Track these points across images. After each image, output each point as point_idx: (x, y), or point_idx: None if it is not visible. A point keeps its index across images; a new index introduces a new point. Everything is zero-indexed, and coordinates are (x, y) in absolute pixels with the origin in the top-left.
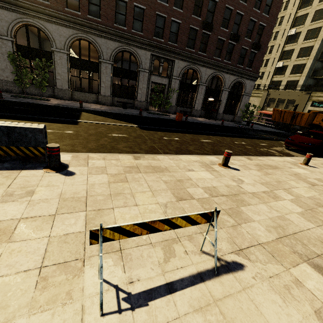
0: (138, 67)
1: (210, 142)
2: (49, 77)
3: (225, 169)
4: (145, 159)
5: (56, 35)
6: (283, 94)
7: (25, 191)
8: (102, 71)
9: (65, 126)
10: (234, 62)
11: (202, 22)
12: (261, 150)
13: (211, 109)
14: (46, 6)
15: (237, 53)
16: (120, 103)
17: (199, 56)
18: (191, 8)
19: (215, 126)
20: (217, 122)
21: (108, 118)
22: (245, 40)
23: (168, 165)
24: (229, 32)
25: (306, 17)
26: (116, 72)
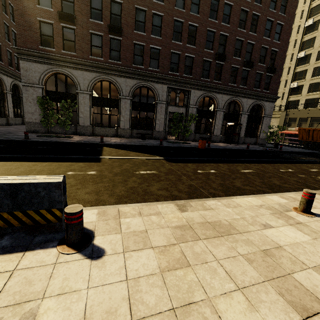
0: (155, 100)
1: (253, 173)
2: (72, 117)
3: (310, 218)
4: (194, 209)
5: (80, 79)
6: (305, 112)
7: (20, 315)
8: (122, 107)
9: (87, 166)
10: (250, 87)
11: (214, 55)
12: (319, 178)
13: (232, 134)
14: (73, 57)
15: (252, 78)
16: (139, 135)
17: (214, 84)
18: (203, 43)
19: (242, 151)
20: (241, 147)
21: (130, 151)
22: (259, 65)
23: (230, 219)
24: (242, 59)
25: (313, 40)
26: (134, 106)
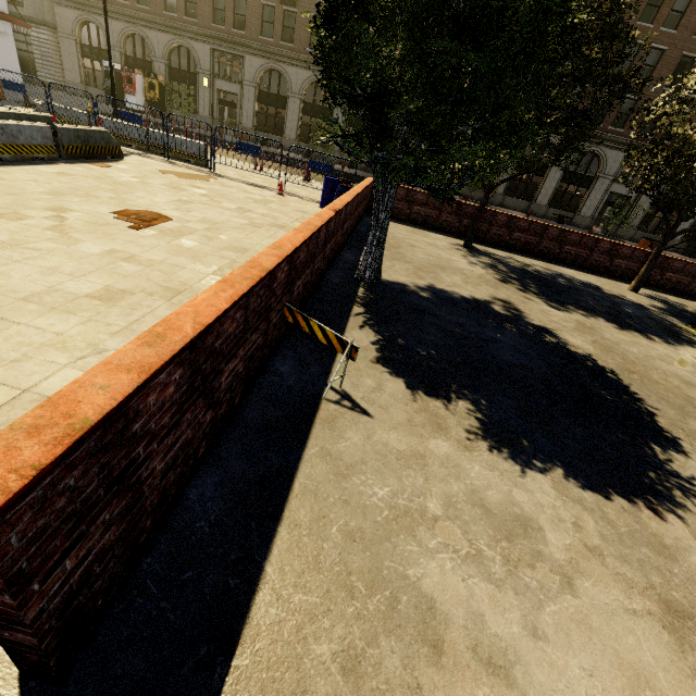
0: (597, 172)
1: None
2: None
3: None
4: None
5: None
6: None
7: None
8: (549, 176)
9: None
10: None
11: None
12: None
13: None
14: None
15: None
16: (554, 216)
17: None
18: None
19: None
20: None
21: None
22: None
23: None
24: None
25: None
26: (565, 177)
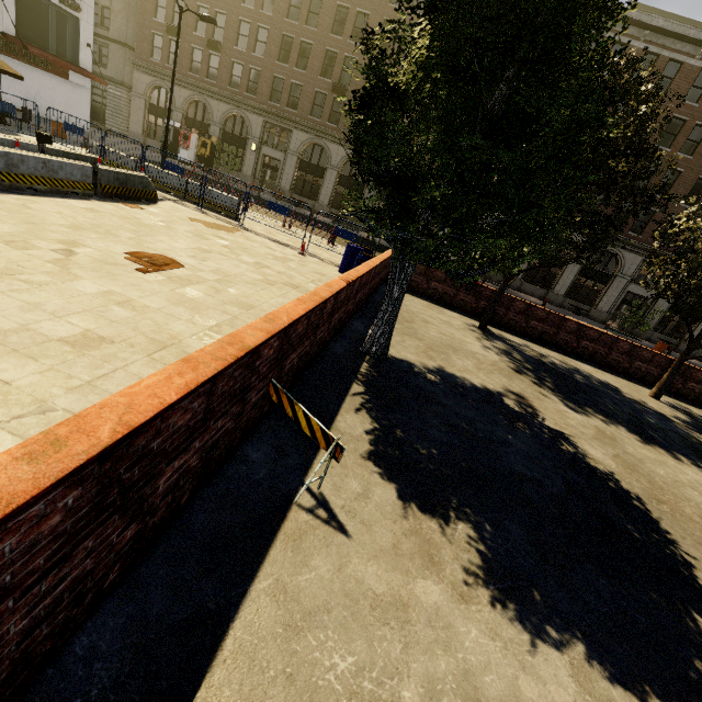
0: (615, 271)
1: None
2: None
3: None
4: None
5: None
6: None
7: None
8: (567, 269)
9: None
10: None
11: None
12: None
13: None
14: None
15: None
16: (571, 307)
17: None
18: None
19: None
20: None
21: None
22: None
23: None
24: None
25: None
26: (583, 272)
